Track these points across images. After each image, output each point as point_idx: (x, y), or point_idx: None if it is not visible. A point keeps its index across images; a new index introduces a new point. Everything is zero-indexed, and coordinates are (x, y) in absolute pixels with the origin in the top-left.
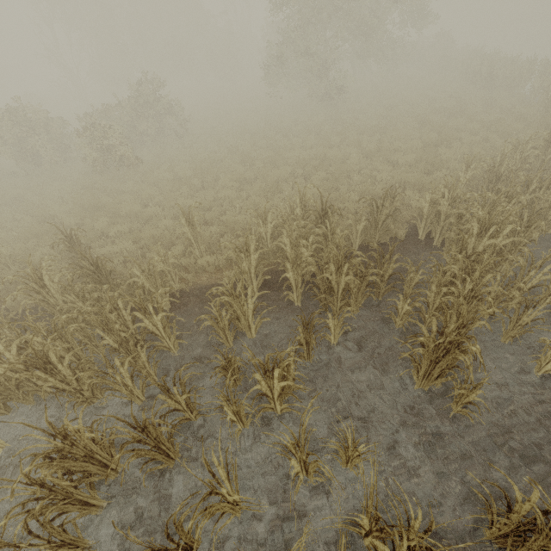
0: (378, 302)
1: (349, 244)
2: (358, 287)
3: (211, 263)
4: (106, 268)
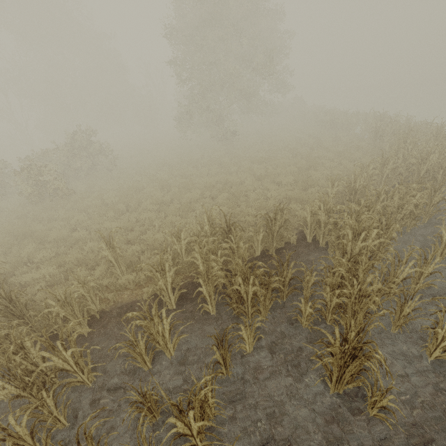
0: (284, 303)
1: (252, 251)
2: (265, 294)
3: (131, 280)
4: (20, 300)
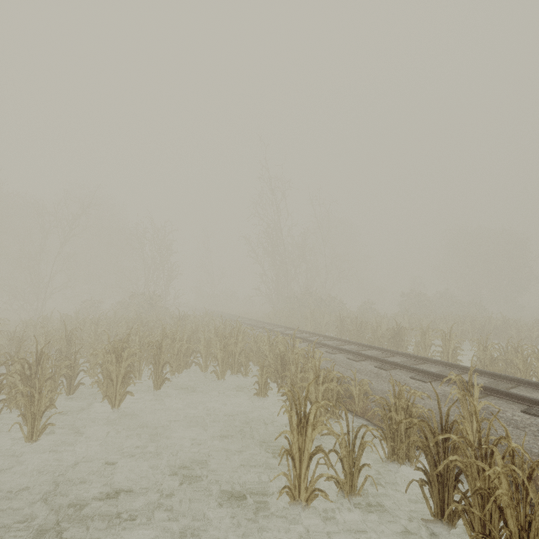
0: None
1: None
2: None
3: None
4: None
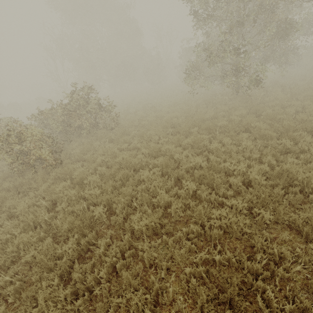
0: None
1: None
2: None
3: None
4: None
